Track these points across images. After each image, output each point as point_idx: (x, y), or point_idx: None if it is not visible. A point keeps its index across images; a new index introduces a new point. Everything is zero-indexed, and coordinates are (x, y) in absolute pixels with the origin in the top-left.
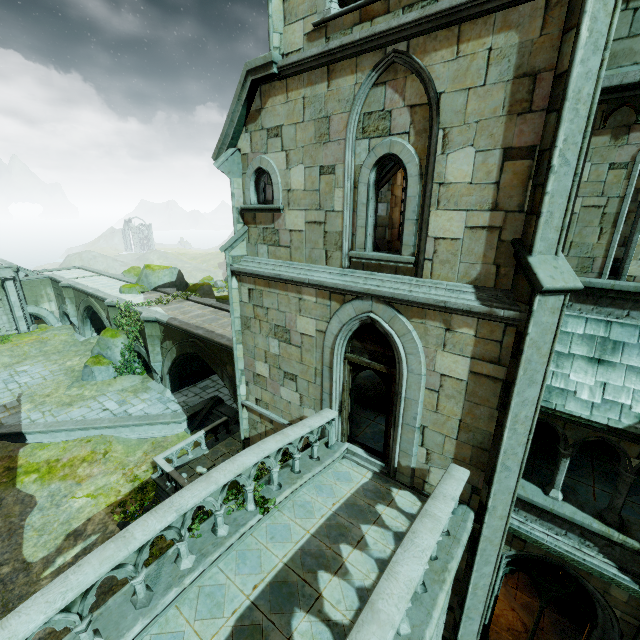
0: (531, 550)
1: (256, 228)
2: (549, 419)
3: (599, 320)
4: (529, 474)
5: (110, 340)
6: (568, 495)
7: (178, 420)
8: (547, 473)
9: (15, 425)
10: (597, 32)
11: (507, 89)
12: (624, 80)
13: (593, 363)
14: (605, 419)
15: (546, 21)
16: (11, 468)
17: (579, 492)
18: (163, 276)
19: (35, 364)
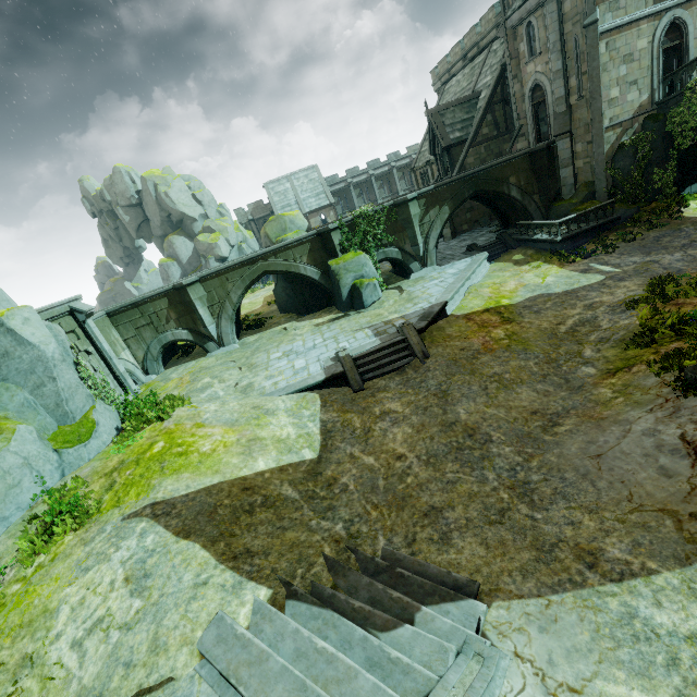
0: None
1: (604, 5)
2: None
3: None
4: None
5: (361, 257)
6: None
7: (487, 253)
8: None
9: (431, 306)
10: None
11: None
12: None
13: None
14: None
15: None
16: (486, 310)
17: None
18: (303, 218)
19: (275, 351)
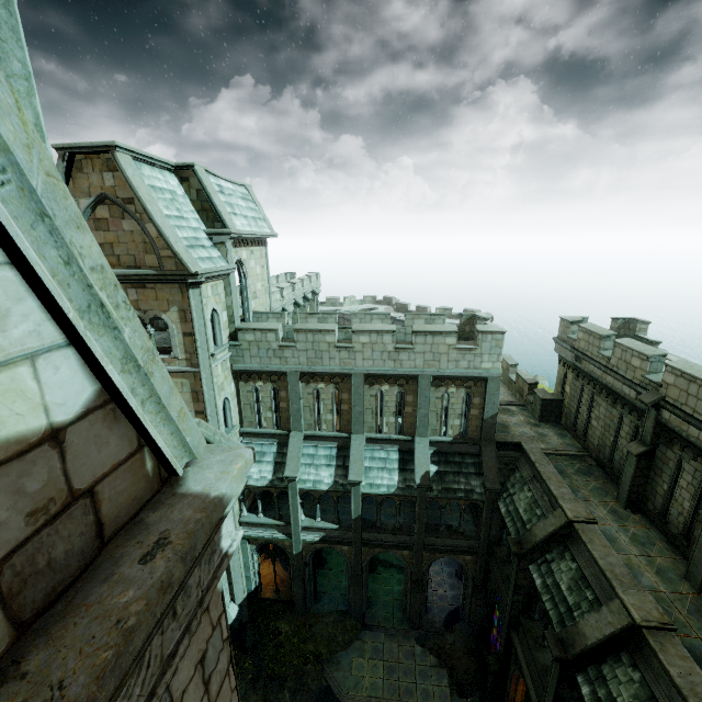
0: (260, 542)
1: None
2: (249, 487)
3: (260, 444)
4: (265, 508)
5: None
6: (267, 513)
7: None
8: (273, 504)
9: None
10: (209, 386)
11: (191, 394)
12: (240, 369)
13: (258, 462)
14: (261, 484)
15: (196, 379)
16: None
17: (283, 508)
18: None
19: None
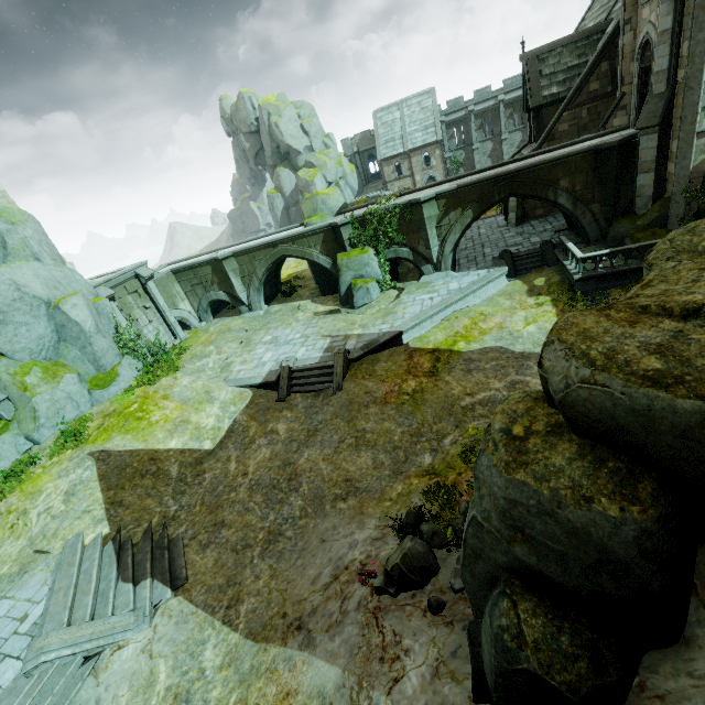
0: None
1: None
2: None
3: None
4: None
5: (364, 256)
6: None
7: (506, 270)
8: None
9: (385, 334)
10: None
11: None
12: None
13: None
14: None
15: None
16: (433, 351)
17: None
18: (338, 197)
19: (271, 333)
